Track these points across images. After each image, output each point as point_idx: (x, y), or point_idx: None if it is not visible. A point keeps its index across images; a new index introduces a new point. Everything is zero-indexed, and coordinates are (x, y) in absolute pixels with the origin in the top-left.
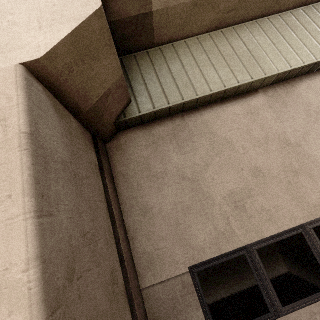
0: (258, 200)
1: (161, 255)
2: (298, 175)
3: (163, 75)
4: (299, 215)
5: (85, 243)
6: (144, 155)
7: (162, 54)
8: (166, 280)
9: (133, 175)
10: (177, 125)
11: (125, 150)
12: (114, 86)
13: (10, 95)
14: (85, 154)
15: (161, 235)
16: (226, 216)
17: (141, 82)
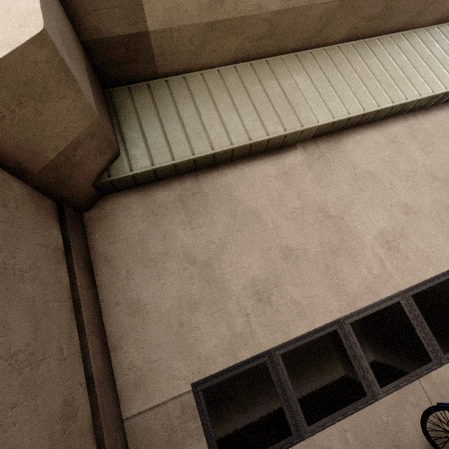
0: (287, 289)
1: (155, 369)
2: (338, 256)
3: (168, 118)
4: (335, 308)
5: (12, 367)
6: (138, 229)
7: (168, 89)
8: (160, 404)
9: (121, 259)
10: (187, 188)
11: (112, 223)
12: (85, 135)
13: None
14: (35, 233)
15: (156, 342)
16: (245, 312)
17: (136, 127)
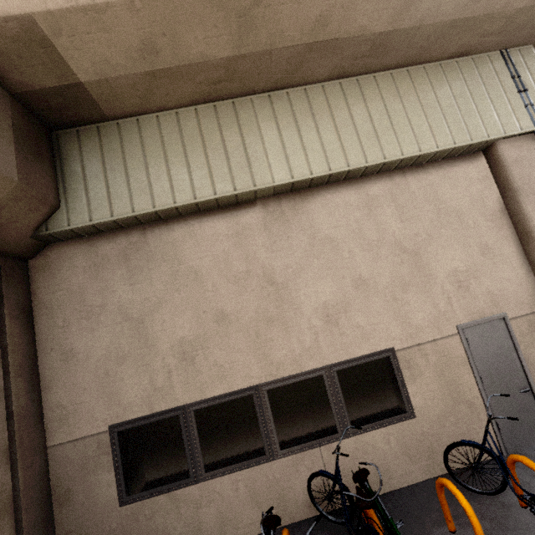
0: (213, 352)
1: (79, 410)
2: (272, 325)
3: (113, 169)
4: (256, 374)
5: None
6: (79, 281)
7: (119, 133)
8: (79, 439)
9: (60, 308)
10: (133, 242)
11: (55, 272)
12: (7, 200)
13: None
14: None
15: (83, 387)
16: (168, 369)
17: (79, 177)
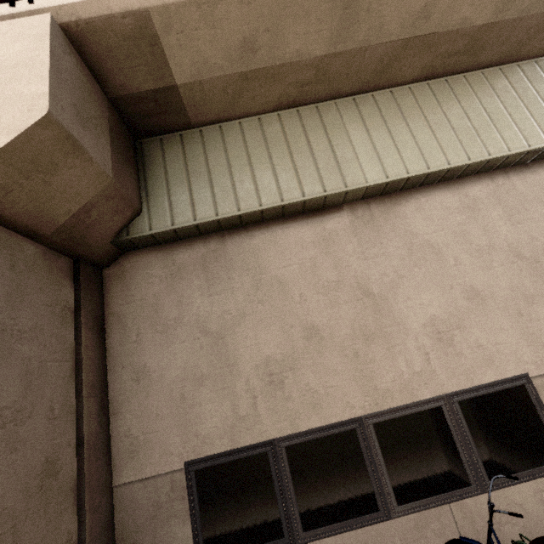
0: (304, 374)
1: (151, 441)
2: (372, 343)
3: (196, 174)
4: (358, 403)
5: None
6: (154, 291)
7: (202, 140)
8: (150, 477)
9: (134, 320)
10: (211, 250)
11: (129, 282)
12: (99, 198)
13: None
14: (42, 294)
15: (155, 413)
16: (253, 393)
17: (162, 182)
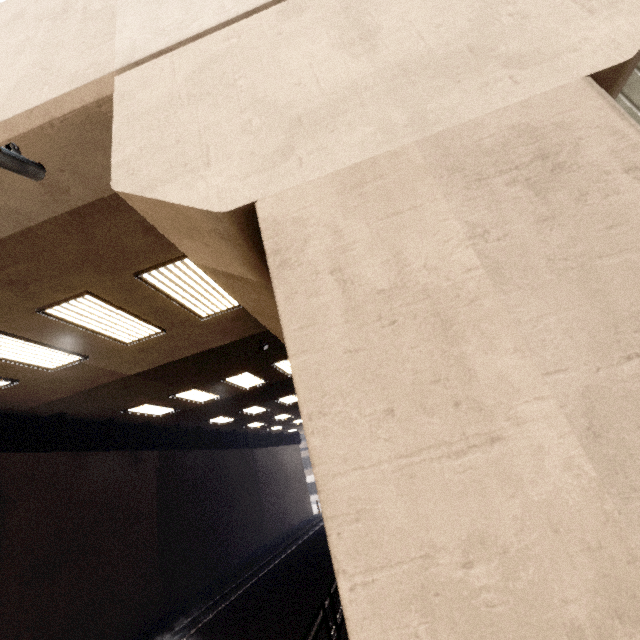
0: None
1: None
2: None
3: None
4: None
5: None
6: None
7: None
8: None
9: None
10: None
11: None
12: None
13: (613, 127)
14: None
15: None
16: None
17: None
